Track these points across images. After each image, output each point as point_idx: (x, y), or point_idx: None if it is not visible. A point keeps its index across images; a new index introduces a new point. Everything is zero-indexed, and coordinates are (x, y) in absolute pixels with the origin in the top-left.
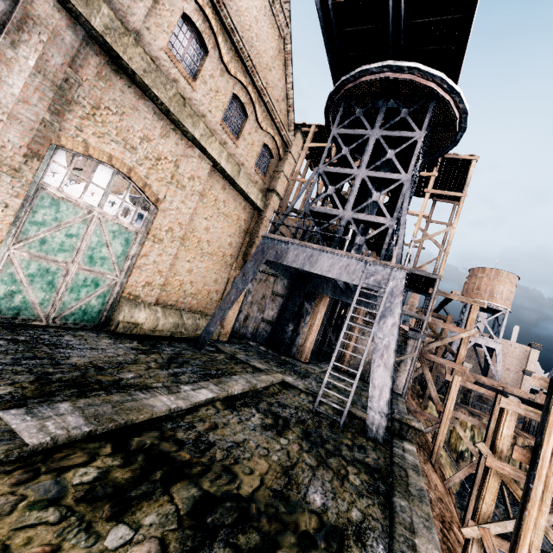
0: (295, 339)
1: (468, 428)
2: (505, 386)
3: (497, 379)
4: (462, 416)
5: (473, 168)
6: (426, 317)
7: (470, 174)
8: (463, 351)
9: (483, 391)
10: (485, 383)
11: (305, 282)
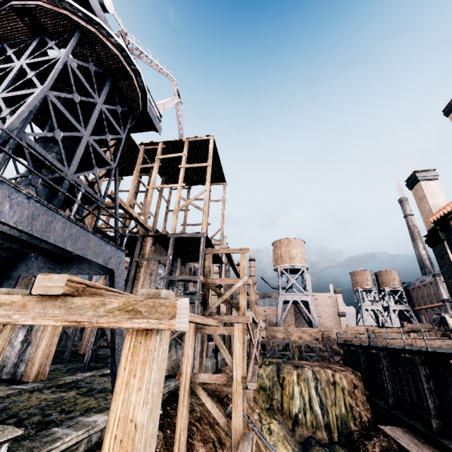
0: (25, 351)
1: (295, 384)
2: (324, 330)
3: (317, 326)
4: (206, 376)
5: (212, 145)
6: (198, 276)
7: (210, 148)
8: (243, 300)
9: (222, 332)
10: (309, 333)
11: (17, 268)
